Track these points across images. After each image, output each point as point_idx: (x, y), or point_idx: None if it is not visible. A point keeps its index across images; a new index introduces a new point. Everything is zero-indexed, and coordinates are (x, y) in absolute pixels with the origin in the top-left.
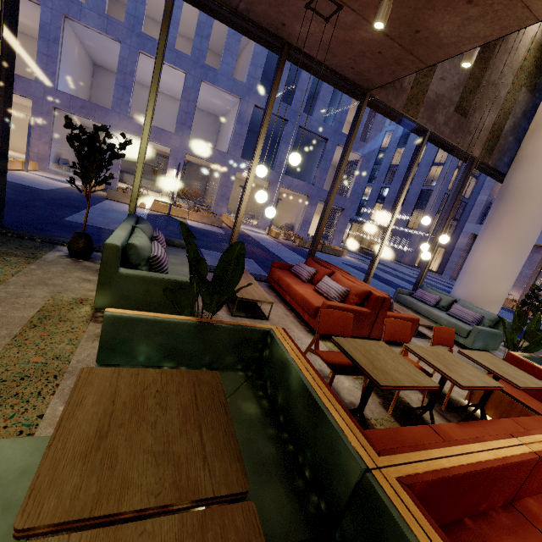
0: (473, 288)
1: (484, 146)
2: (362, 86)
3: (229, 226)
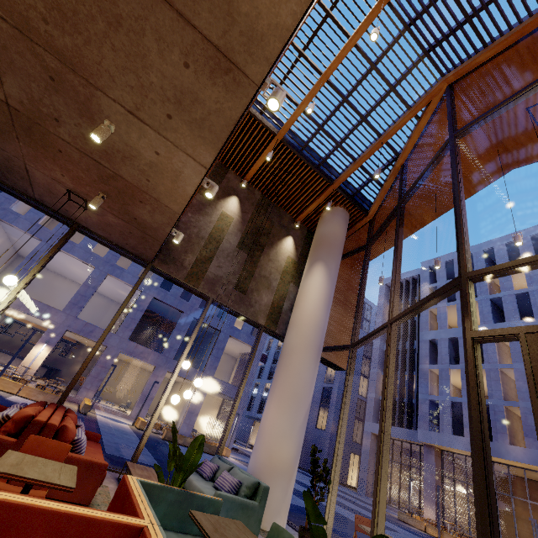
0: (260, 453)
1: (268, 317)
2: (145, 259)
3: (79, 410)
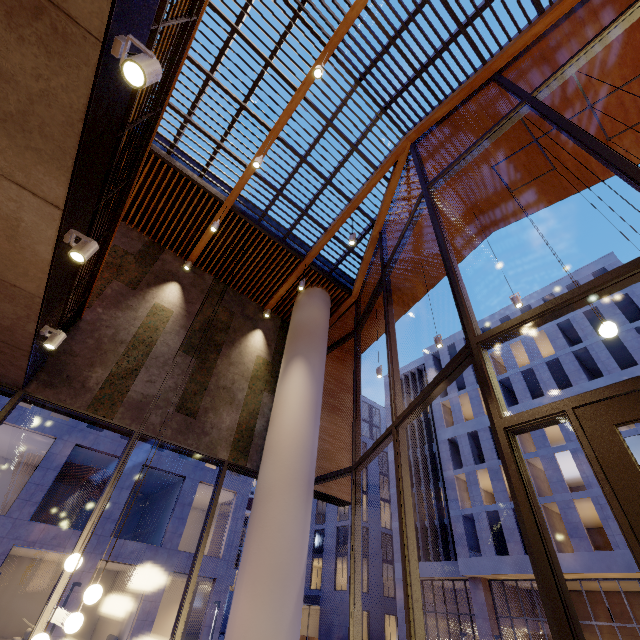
0: None
1: (234, 446)
2: (10, 384)
3: None
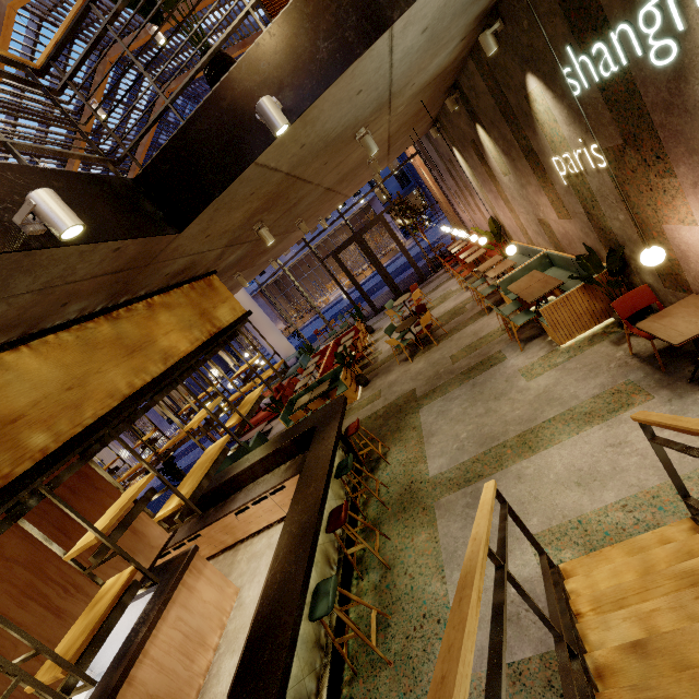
0: (281, 352)
1: None
2: None
3: None
